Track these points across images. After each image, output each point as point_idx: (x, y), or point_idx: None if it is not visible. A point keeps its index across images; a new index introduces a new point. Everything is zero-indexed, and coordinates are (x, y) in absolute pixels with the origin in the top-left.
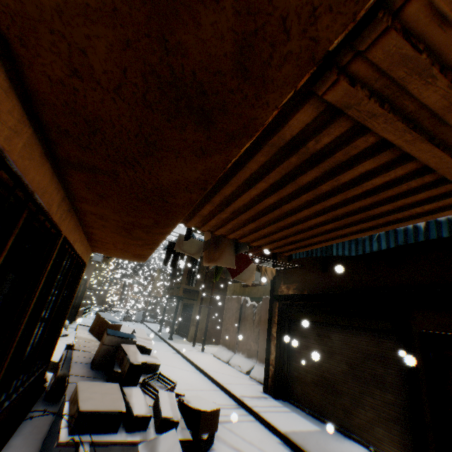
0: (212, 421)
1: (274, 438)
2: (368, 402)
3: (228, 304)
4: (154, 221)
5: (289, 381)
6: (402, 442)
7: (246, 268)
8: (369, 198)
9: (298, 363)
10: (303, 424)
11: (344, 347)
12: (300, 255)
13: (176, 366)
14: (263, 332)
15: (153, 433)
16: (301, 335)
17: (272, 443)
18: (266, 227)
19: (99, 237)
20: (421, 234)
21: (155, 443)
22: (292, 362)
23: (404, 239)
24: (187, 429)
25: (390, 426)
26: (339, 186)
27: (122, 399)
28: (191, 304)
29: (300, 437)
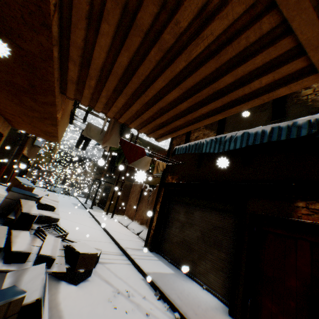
0: (89, 262)
1: (139, 276)
2: (208, 258)
3: (134, 188)
4: (28, 81)
5: (162, 241)
6: (224, 284)
7: (143, 160)
8: (212, 60)
9: (170, 229)
10: (163, 268)
11: (201, 221)
12: (181, 151)
13: (87, 225)
14: (152, 209)
15: (30, 266)
16: (175, 211)
17: (136, 280)
18: (134, 103)
19: (3, 106)
20: (266, 137)
21: (23, 272)
22: (166, 229)
23: (253, 141)
24: (65, 265)
25: (219, 274)
26: (183, 40)
27: (5, 238)
28: (109, 186)
29: (157, 277)
